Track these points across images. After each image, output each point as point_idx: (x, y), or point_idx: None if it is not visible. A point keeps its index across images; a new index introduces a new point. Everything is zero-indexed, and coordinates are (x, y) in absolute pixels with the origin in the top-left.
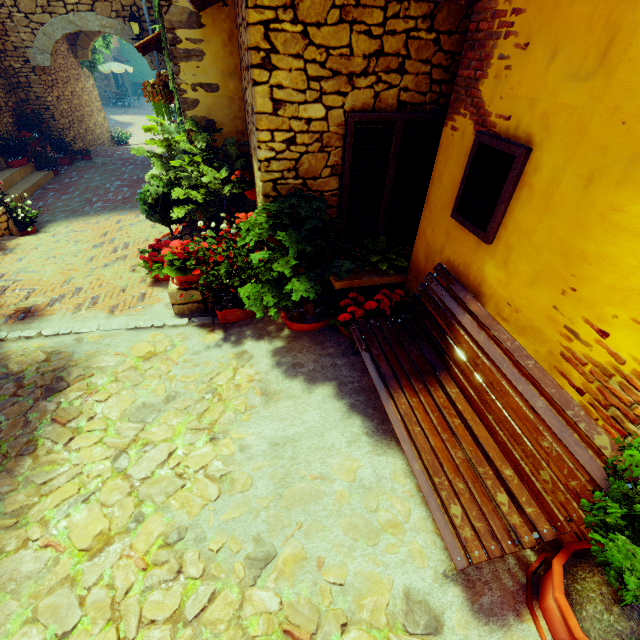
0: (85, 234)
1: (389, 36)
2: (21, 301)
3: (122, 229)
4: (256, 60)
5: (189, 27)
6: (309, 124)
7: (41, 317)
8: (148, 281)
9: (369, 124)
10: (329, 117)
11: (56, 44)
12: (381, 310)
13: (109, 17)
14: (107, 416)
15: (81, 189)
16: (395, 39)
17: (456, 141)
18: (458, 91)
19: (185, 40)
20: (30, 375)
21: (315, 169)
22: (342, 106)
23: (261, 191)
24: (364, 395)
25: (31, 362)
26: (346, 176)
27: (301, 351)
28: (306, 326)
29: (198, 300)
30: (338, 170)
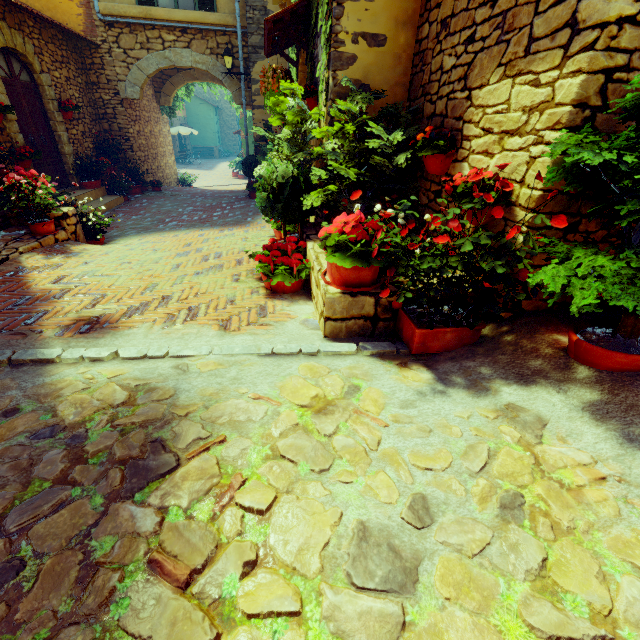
0: (164, 244)
1: None
2: (85, 308)
3: (208, 241)
4: None
5: None
6: None
7: (115, 330)
8: (262, 292)
9: None
10: None
11: (147, 79)
12: None
13: (203, 54)
14: (288, 562)
15: (152, 212)
16: None
17: None
18: None
19: None
20: (98, 432)
21: None
22: None
23: (572, 96)
24: None
25: (99, 404)
26: None
27: None
28: None
29: (366, 314)
30: None
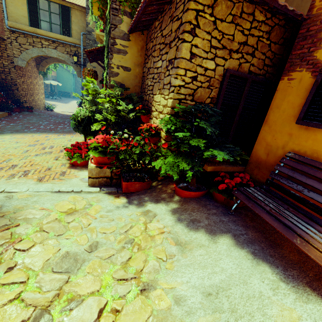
0: (23, 139)
1: (250, 36)
2: None
3: (49, 140)
4: (188, 28)
5: (123, 39)
6: (205, 71)
7: None
8: (67, 165)
9: (235, 77)
10: (216, 70)
11: (31, 58)
12: (243, 184)
13: (63, 53)
14: (28, 266)
15: (24, 122)
16: (253, 39)
17: (293, 85)
18: (292, 61)
19: (119, 44)
20: None
21: (203, 97)
22: (223, 65)
23: (170, 105)
24: (256, 244)
25: None
26: (219, 104)
27: (193, 211)
28: (193, 193)
29: (107, 176)
30: (214, 101)
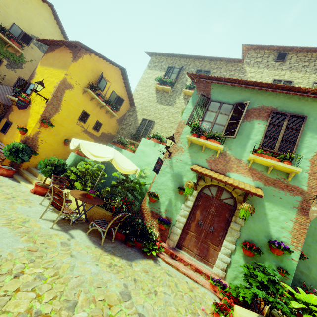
0: None
1: None
2: None
3: None
4: None
5: None
6: None
7: None
8: None
9: None
10: None
11: None
12: None
13: None
14: None
15: None
16: None
17: (4, 121)
18: (6, 115)
19: None
20: None
21: None
22: None
23: None
24: None
25: None
26: None
27: None
28: None
29: None
30: None
